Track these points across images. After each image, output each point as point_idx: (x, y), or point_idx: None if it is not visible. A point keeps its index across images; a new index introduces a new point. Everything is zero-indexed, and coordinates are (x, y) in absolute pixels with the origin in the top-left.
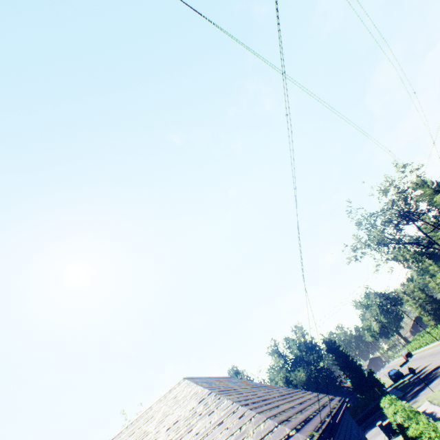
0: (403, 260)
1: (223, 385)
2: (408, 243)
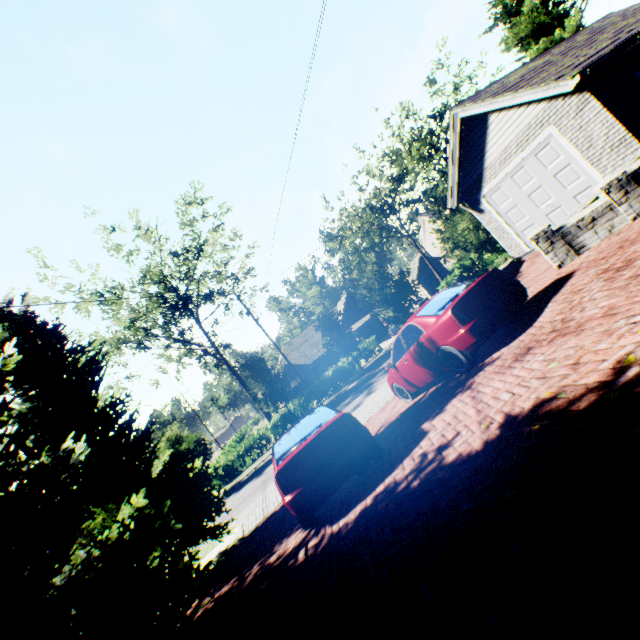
0: (196, 359)
1: None
2: (190, 341)
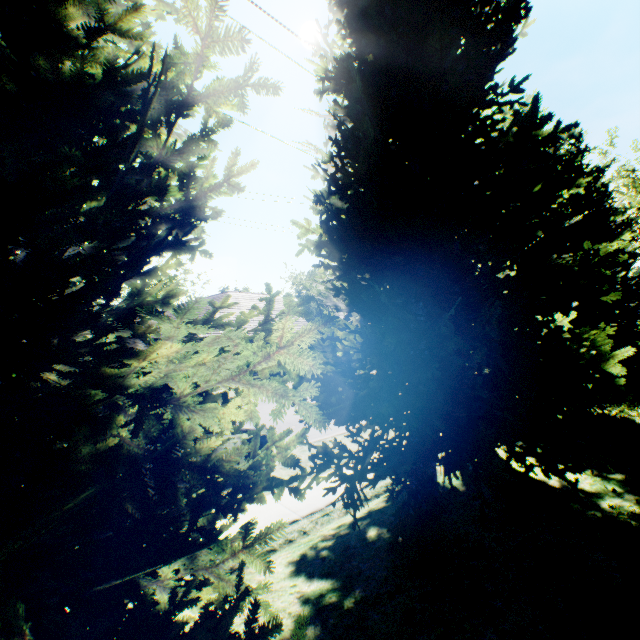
0: None
1: (241, 304)
2: None
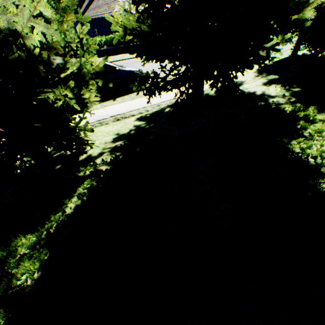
0: None
1: None
2: None
